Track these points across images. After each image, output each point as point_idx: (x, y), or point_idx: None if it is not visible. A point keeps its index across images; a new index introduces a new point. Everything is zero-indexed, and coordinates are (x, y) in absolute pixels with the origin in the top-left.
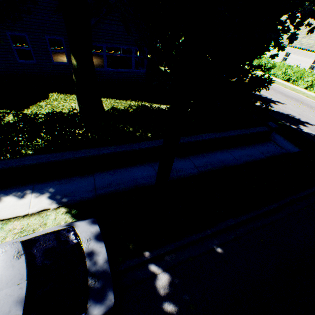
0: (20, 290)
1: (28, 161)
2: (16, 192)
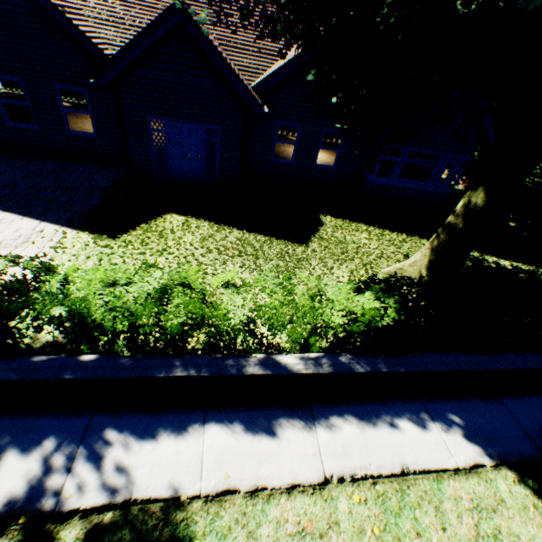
0: None
1: (435, 364)
2: (408, 413)
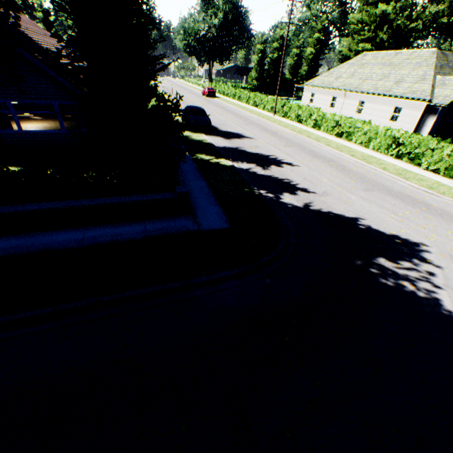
0: None
1: None
2: None
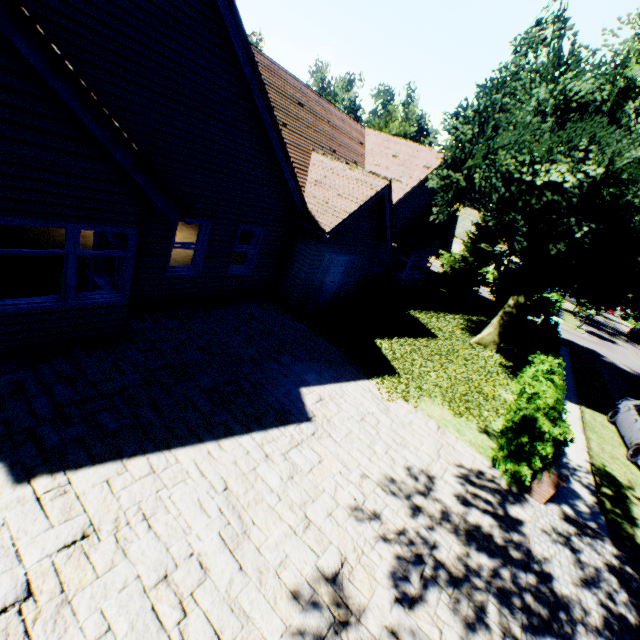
0: None
1: None
2: None
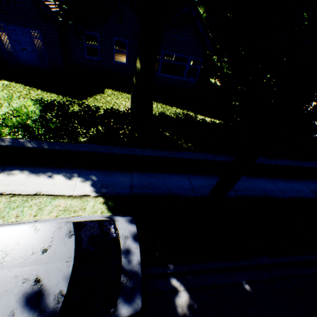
0: (68, 268)
1: (82, 148)
2: (66, 173)
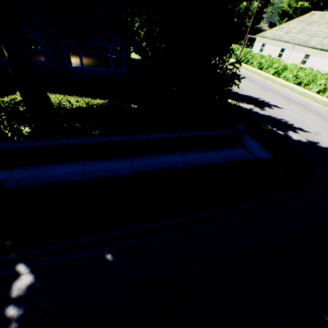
0: None
1: None
2: None
